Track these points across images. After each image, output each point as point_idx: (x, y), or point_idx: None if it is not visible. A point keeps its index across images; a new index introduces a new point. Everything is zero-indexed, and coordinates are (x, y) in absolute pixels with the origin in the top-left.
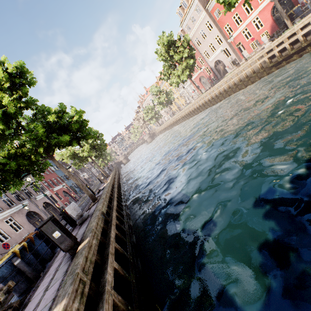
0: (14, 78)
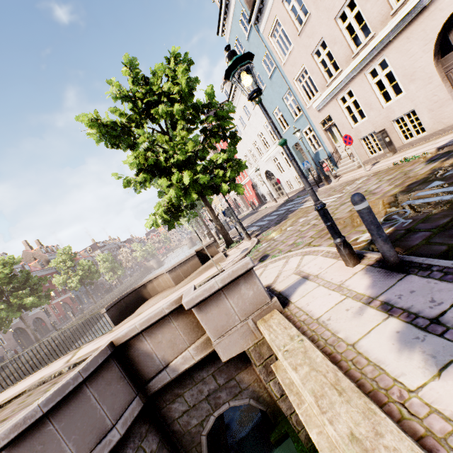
0: (1, 275)
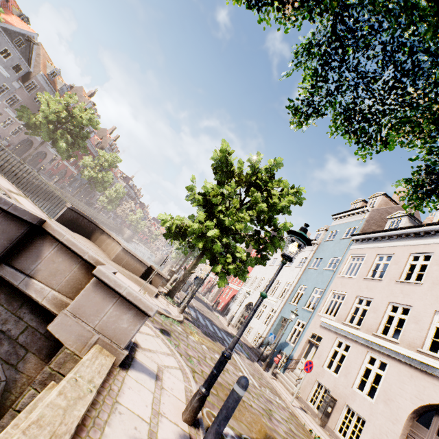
0: (80, 119)
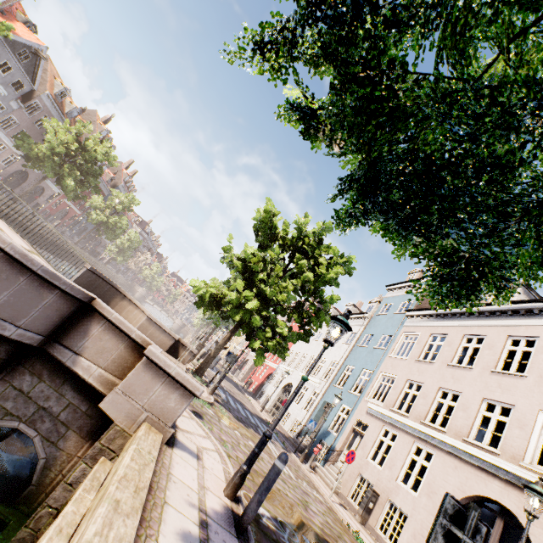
0: (94, 153)
